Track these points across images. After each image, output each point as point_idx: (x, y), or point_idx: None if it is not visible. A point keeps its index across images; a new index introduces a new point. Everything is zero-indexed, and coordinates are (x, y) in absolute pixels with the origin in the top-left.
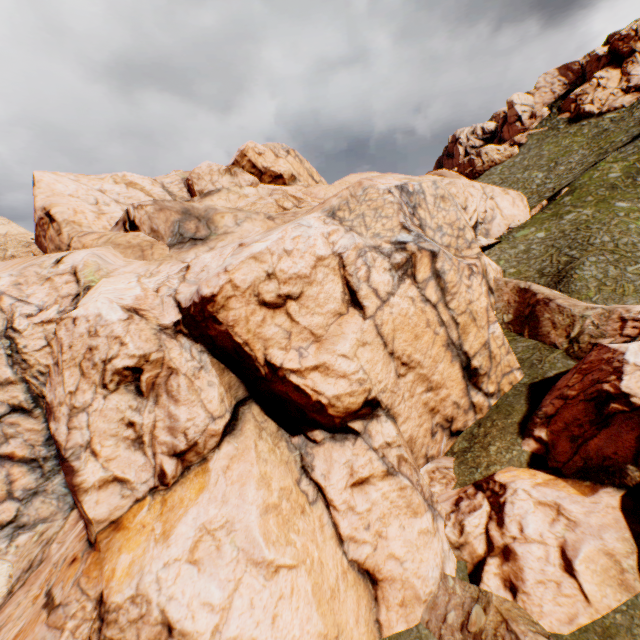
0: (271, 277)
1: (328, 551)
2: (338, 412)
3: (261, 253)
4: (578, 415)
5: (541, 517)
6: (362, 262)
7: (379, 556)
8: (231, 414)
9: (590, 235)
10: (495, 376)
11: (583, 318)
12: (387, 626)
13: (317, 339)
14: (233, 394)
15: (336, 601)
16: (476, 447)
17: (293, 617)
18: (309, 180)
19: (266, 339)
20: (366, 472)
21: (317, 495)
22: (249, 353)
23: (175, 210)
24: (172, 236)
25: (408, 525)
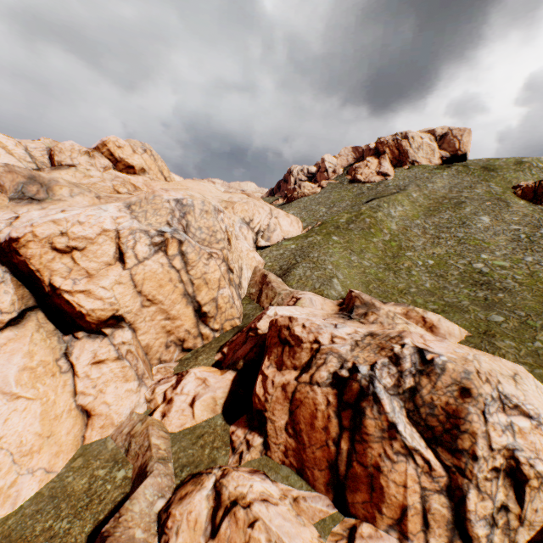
0: (64, 235)
1: (63, 398)
2: (94, 320)
3: (60, 220)
4: (242, 339)
5: (194, 384)
6: (133, 237)
7: (97, 402)
8: (19, 314)
9: (311, 251)
10: (220, 319)
11: (280, 294)
12: (89, 438)
13: (90, 276)
14: (25, 302)
15: (57, 421)
16: (193, 357)
17: (20, 421)
18: (159, 174)
19: (53, 270)
20: (105, 357)
21: (70, 369)
22: (40, 277)
23: (23, 175)
24: (15, 192)
25: (121, 386)
